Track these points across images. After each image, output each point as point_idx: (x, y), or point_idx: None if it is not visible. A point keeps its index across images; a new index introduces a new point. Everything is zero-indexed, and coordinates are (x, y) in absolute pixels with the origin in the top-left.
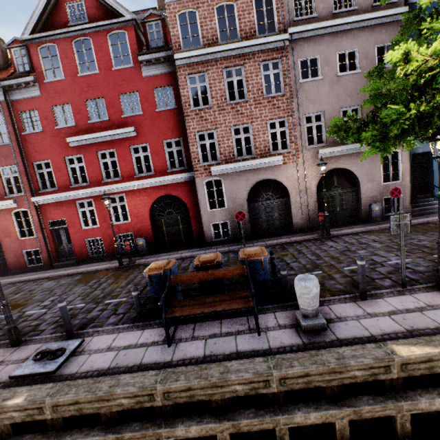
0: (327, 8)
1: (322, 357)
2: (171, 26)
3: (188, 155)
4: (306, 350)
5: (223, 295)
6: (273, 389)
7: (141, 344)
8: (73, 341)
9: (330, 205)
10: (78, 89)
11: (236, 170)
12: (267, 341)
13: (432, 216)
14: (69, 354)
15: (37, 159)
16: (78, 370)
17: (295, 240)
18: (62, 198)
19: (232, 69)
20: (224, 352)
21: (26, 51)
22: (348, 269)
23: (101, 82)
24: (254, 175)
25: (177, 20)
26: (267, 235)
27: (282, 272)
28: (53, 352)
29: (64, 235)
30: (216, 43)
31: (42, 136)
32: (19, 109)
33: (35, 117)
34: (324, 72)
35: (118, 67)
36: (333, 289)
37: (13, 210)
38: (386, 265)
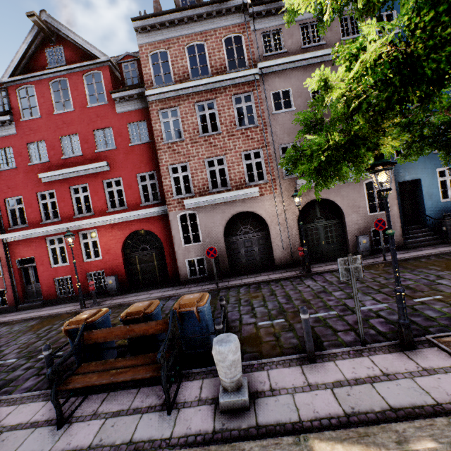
0: (296, 44)
1: None
2: (143, 65)
3: (162, 188)
4: (211, 443)
5: (139, 358)
6: None
7: (32, 422)
8: None
9: (314, 238)
10: (53, 126)
11: (210, 202)
12: (173, 424)
13: (425, 249)
14: None
15: (9, 195)
16: None
17: (273, 278)
18: (32, 235)
19: (204, 103)
20: (115, 441)
21: (7, 93)
22: (314, 316)
23: (76, 119)
24: (230, 208)
25: (149, 59)
26: (248, 272)
27: (216, 327)
28: None
29: (32, 274)
30: (188, 79)
31: (16, 172)
32: None
33: (10, 154)
34: (298, 103)
35: (93, 105)
36: (287, 344)
37: None
38: None
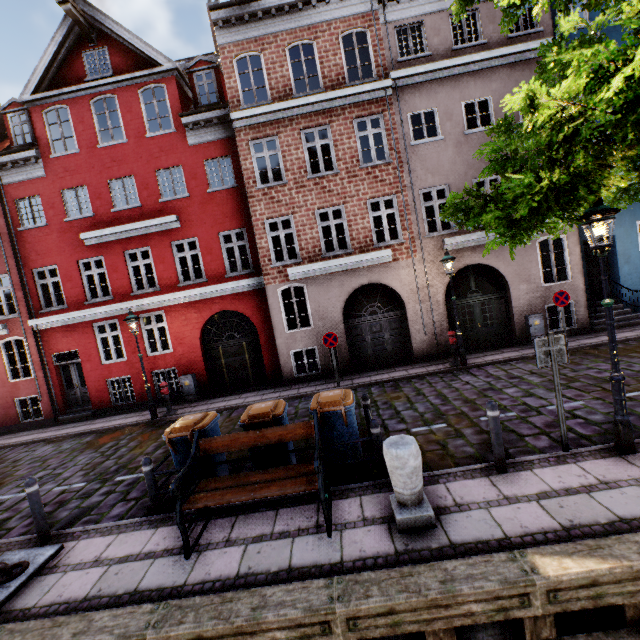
0: (444, 43)
1: (419, 579)
2: (226, 76)
3: (255, 253)
4: (398, 565)
5: (277, 471)
6: (338, 637)
7: (146, 553)
8: (45, 549)
9: (467, 319)
10: (98, 165)
11: (324, 271)
12: (340, 547)
13: (621, 332)
14: (31, 572)
15: (38, 264)
16: (37, 602)
17: (414, 373)
18: (74, 319)
19: (314, 130)
20: (269, 568)
21: (27, 117)
22: (486, 419)
23: (130, 155)
24: (352, 278)
25: (234, 67)
26: (376, 366)
27: (373, 430)
28: (8, 569)
29: (76, 374)
30: (290, 96)
31: (47, 232)
32: (15, 196)
33: (37, 206)
34: (446, 129)
35: (154, 134)
36: (459, 453)
37: (2, 339)
38: (545, 413)
